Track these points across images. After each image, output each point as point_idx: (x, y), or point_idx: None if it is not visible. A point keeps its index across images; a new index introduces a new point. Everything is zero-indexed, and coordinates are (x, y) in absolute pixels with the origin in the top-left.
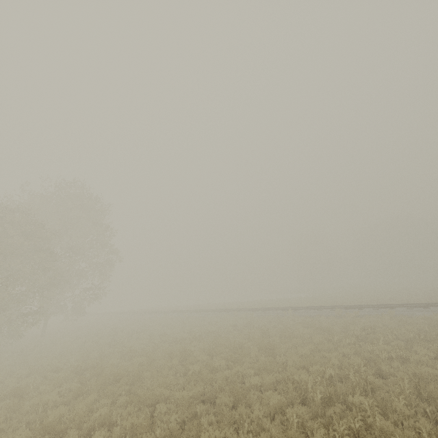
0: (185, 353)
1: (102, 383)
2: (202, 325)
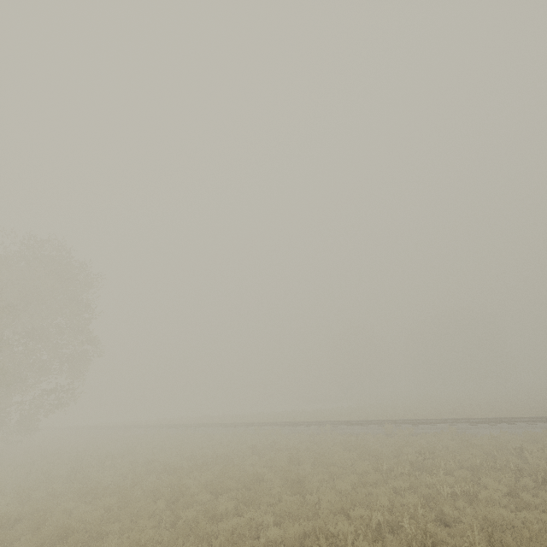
0: (178, 490)
1: (39, 544)
2: (209, 446)
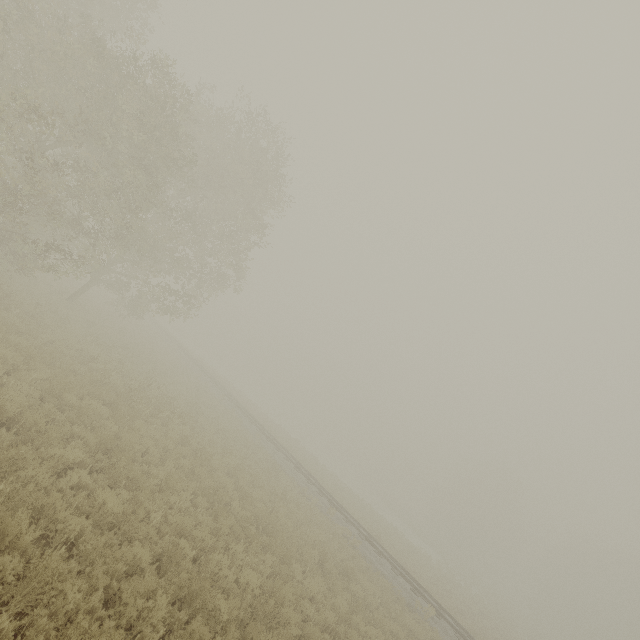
0: (201, 585)
1: None
2: (271, 487)
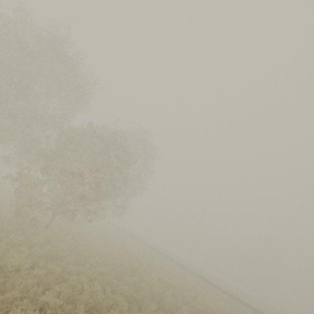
0: None
1: None
2: (191, 288)
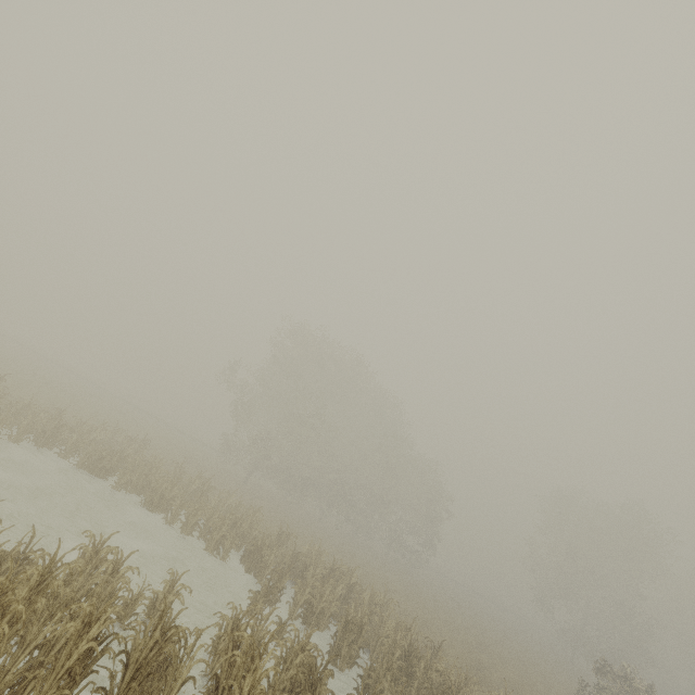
0: None
1: None
2: None
